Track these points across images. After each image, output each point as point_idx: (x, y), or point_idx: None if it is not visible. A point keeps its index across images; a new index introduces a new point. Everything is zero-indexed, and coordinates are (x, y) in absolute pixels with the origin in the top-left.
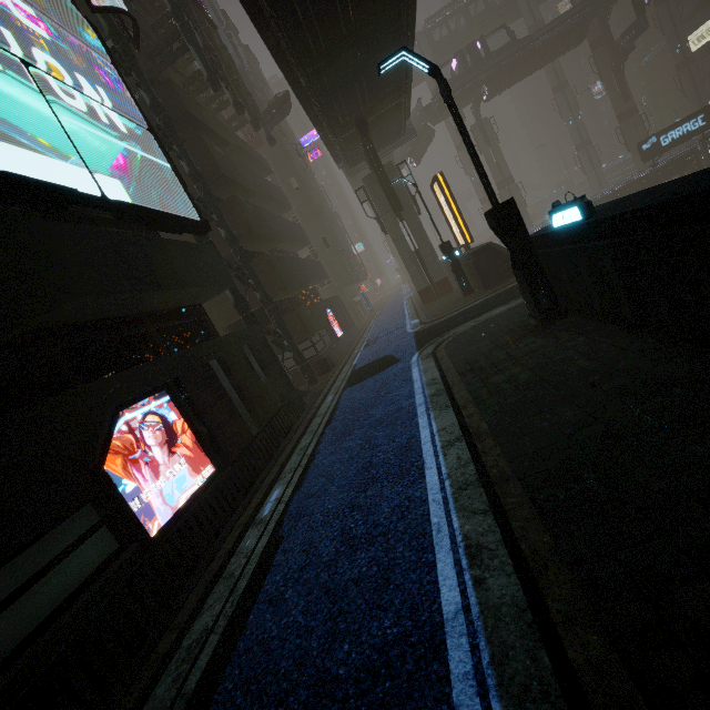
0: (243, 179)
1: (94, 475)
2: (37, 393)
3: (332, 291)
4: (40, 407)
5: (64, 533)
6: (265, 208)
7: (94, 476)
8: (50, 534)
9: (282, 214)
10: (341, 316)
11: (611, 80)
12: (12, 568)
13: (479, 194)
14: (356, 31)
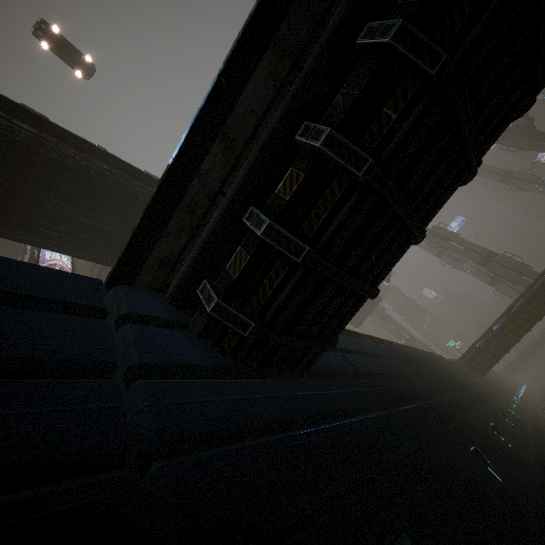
0: None
1: None
2: None
3: None
4: None
5: None
6: None
7: None
8: None
9: None
10: None
11: (537, 144)
12: None
13: (483, 279)
14: (121, 224)
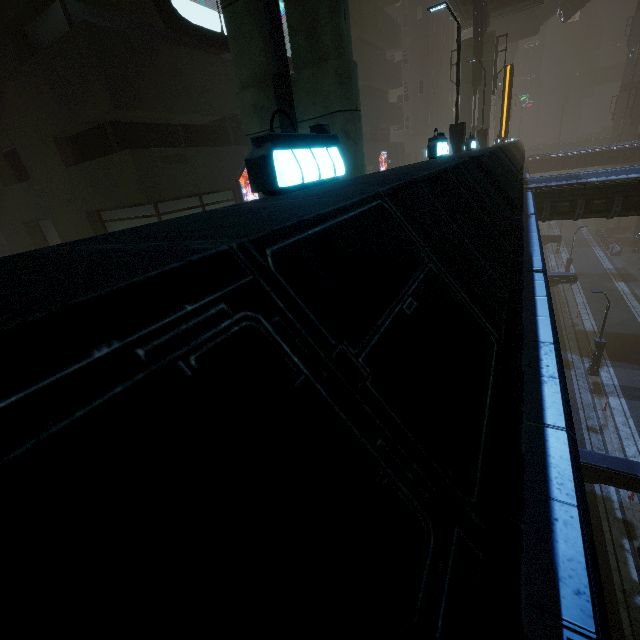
0: (362, 16)
1: (236, 181)
2: (221, 142)
3: (406, 136)
4: (227, 149)
5: (225, 195)
6: (376, 41)
7: (236, 181)
8: (221, 193)
9: (390, 49)
10: (394, 161)
11: None
12: (213, 196)
13: (625, 78)
14: None
